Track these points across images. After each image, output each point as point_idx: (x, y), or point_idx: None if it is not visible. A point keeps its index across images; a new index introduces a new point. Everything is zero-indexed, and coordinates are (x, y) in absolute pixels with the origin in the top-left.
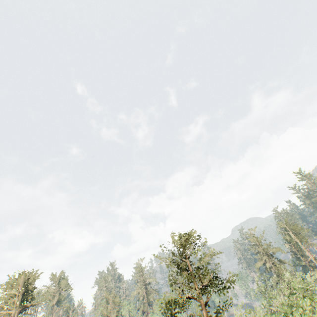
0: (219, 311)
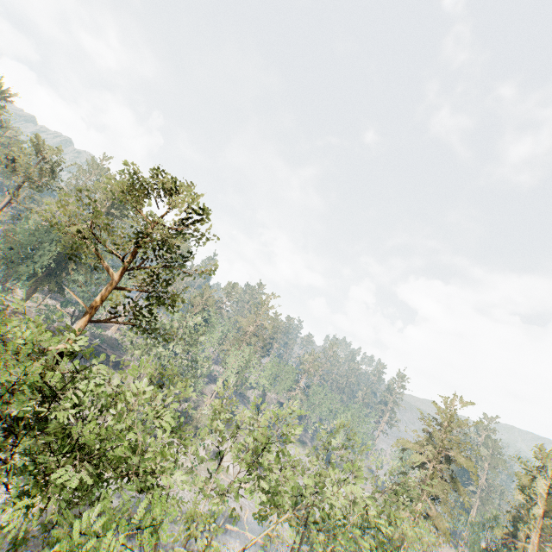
0: (137, 318)
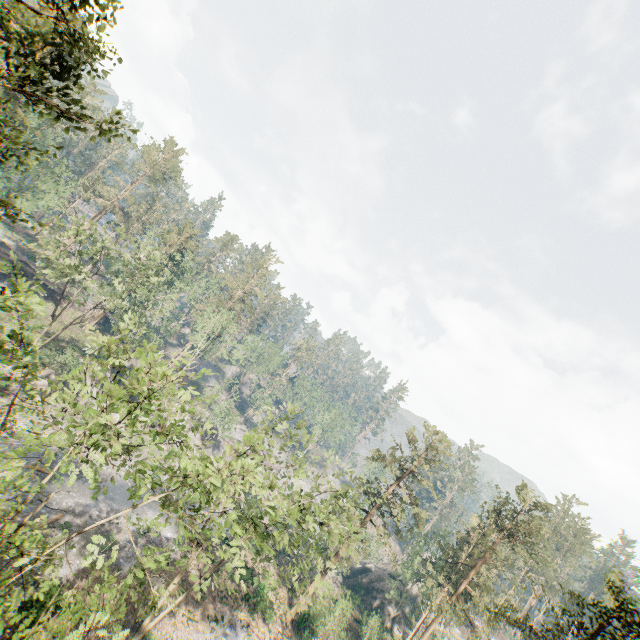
0: None
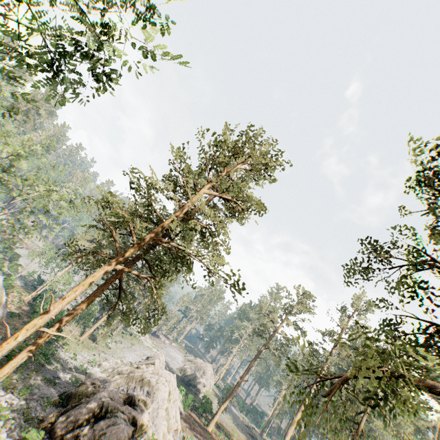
0: None
